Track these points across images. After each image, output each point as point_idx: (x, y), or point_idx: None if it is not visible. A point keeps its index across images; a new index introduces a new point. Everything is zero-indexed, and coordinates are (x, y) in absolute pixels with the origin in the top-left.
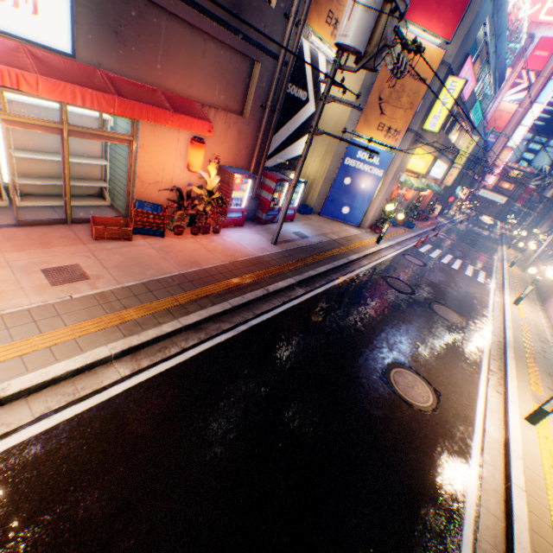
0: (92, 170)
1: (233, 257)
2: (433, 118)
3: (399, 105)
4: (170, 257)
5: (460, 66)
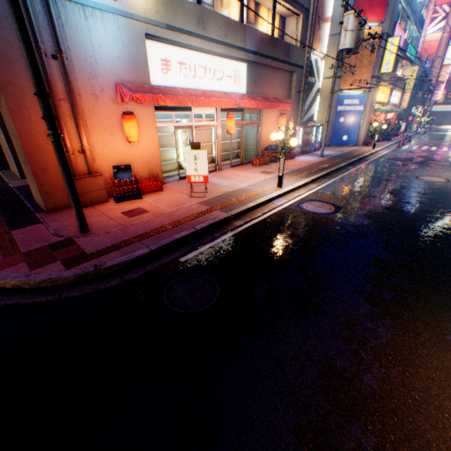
0: (234, 146)
1: (311, 163)
2: (385, 65)
3: (362, 66)
4: (288, 166)
5: (393, 31)
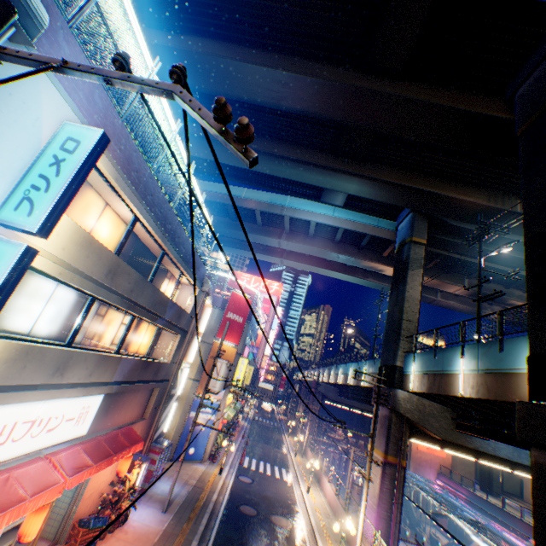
0: None
1: (151, 540)
2: (237, 377)
3: None
4: None
5: (244, 349)
